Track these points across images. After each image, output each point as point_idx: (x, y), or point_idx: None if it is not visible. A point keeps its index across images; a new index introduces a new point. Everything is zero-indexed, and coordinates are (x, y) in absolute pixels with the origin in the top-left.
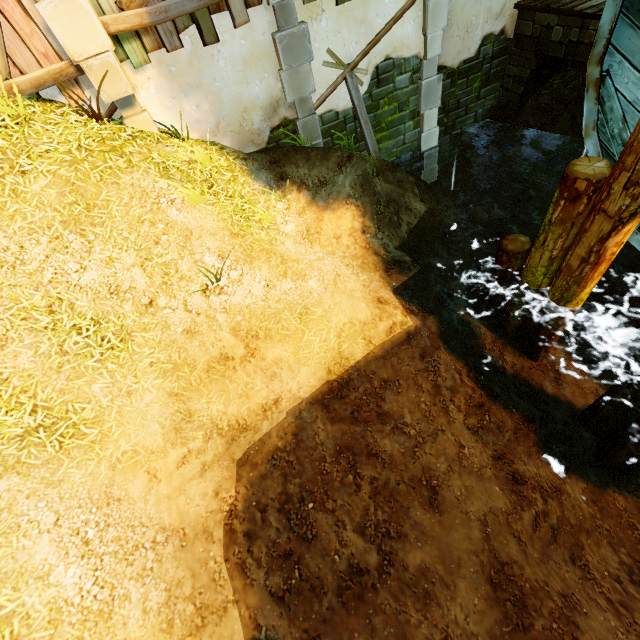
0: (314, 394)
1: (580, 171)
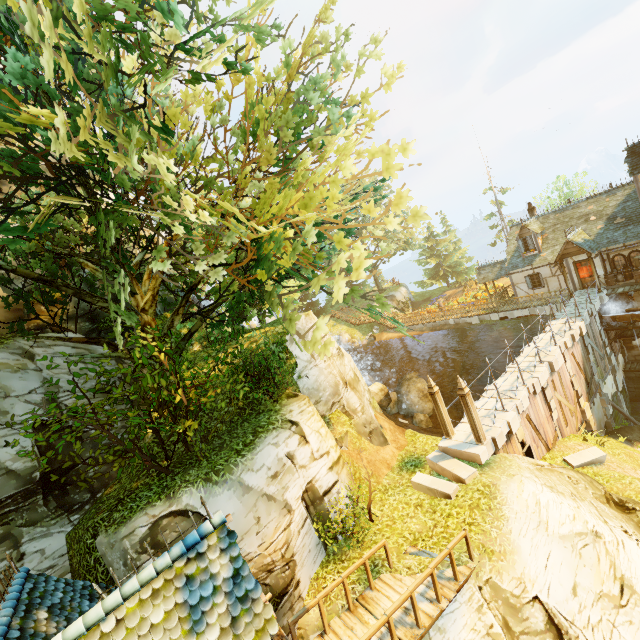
0: None
1: None
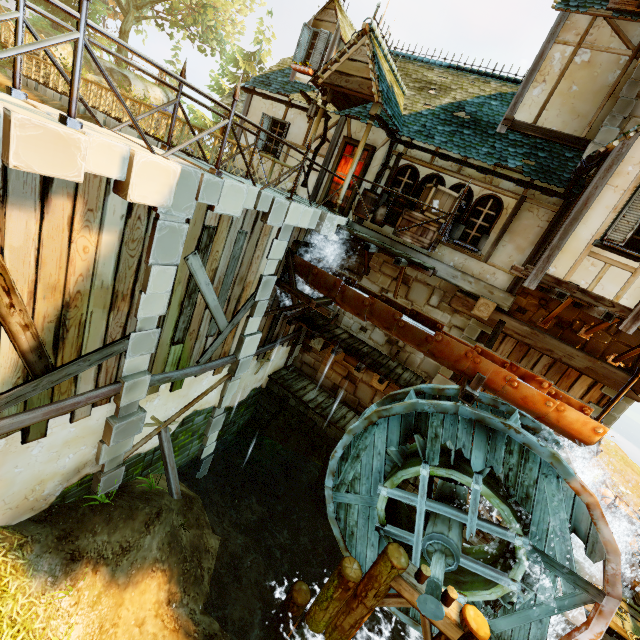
0: None
1: (350, 574)
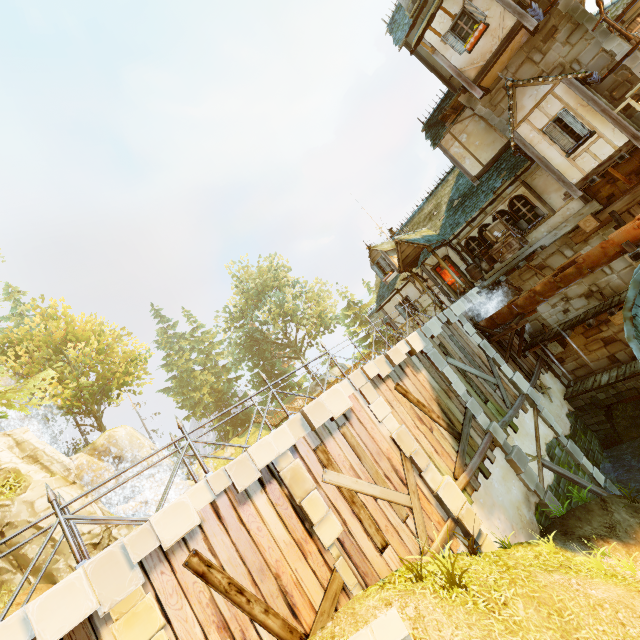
0: None
1: None
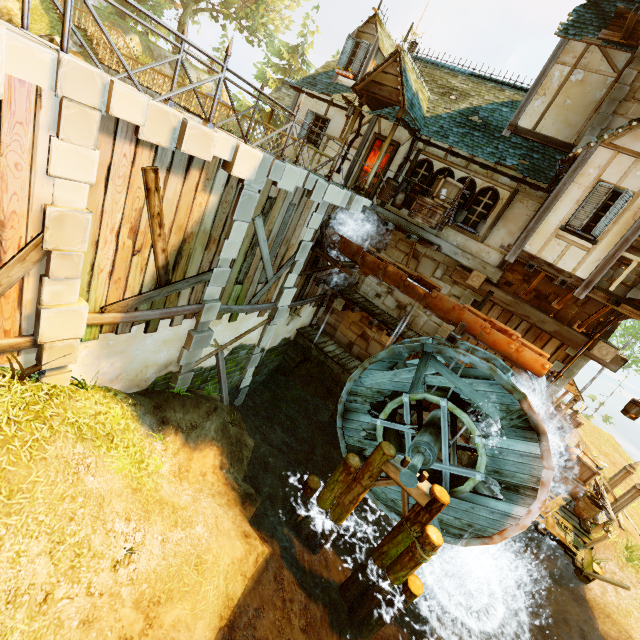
0: None
1: (352, 463)
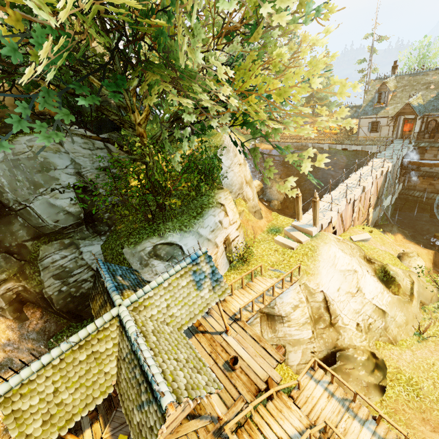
0: (432, 266)
1: None
